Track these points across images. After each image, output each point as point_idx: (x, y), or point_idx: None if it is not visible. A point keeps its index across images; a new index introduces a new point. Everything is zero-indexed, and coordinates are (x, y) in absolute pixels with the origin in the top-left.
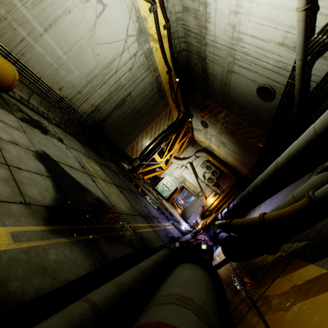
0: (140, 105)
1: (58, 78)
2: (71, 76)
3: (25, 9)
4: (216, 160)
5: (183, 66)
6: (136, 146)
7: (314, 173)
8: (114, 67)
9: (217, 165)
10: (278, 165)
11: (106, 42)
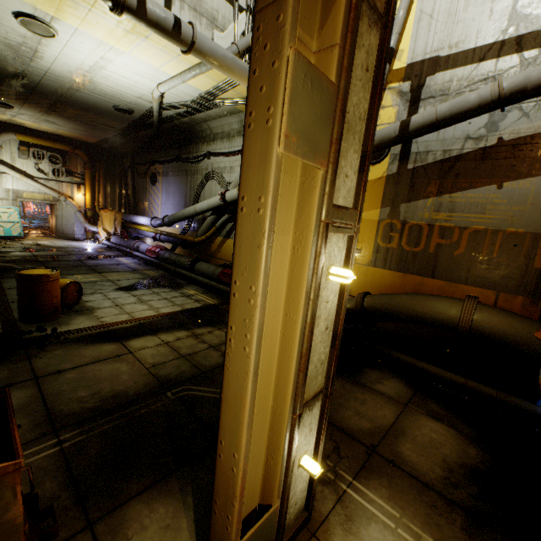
0: None
1: None
2: None
3: None
4: (39, 139)
5: None
6: None
7: (189, 176)
8: None
9: (46, 145)
10: (198, 212)
11: None
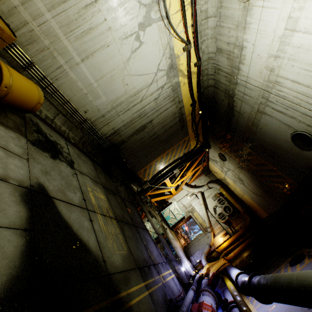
0: (160, 132)
1: (85, 102)
2: (98, 101)
3: (67, 41)
4: (230, 195)
5: (208, 100)
6: (149, 170)
7: None
8: (140, 96)
9: (230, 200)
10: None
11: (137, 74)
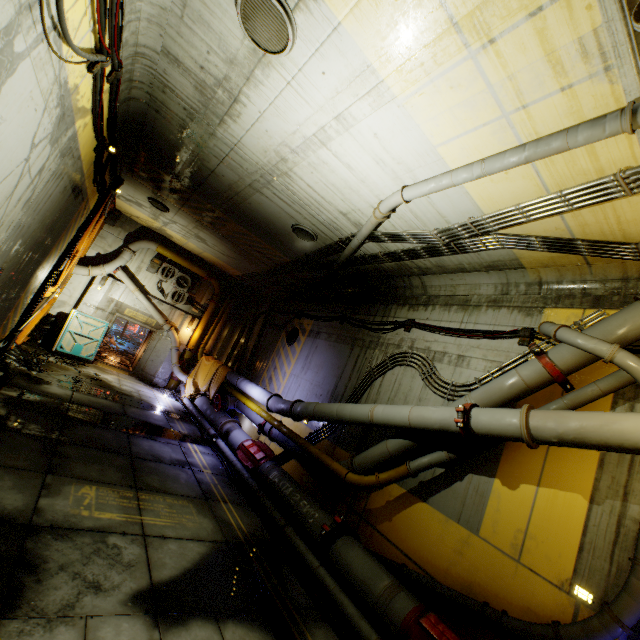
0: (35, 243)
1: None
2: None
3: None
4: (179, 256)
5: (127, 119)
6: (14, 314)
7: (357, 347)
8: None
9: (183, 265)
10: (374, 422)
11: None
